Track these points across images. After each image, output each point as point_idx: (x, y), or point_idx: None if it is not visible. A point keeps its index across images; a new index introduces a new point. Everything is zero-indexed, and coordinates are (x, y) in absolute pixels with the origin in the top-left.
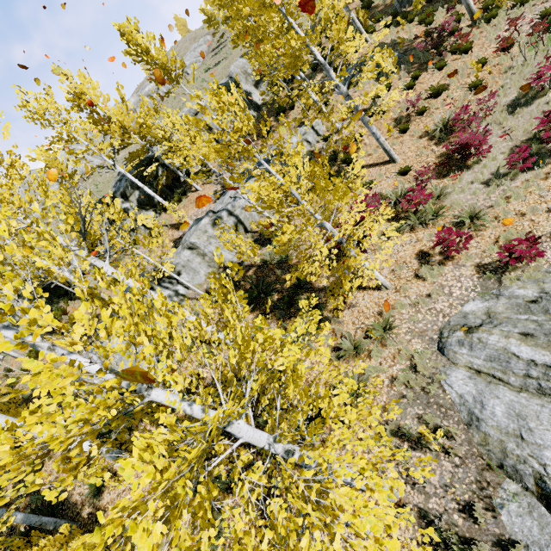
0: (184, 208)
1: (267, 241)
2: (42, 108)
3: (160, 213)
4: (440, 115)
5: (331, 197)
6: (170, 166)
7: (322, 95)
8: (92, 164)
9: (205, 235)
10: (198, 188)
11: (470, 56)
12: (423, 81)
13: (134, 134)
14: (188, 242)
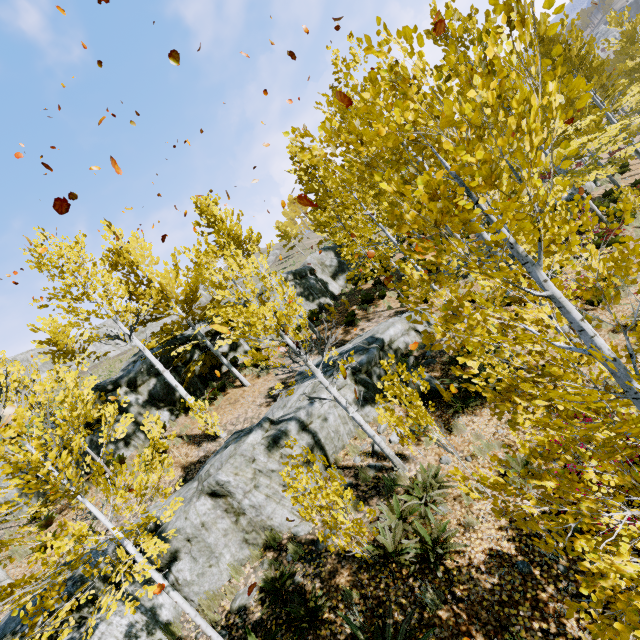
0: (217, 410)
1: (372, 491)
2: (58, 253)
3: (178, 415)
4: (629, 306)
5: (487, 413)
6: (213, 348)
7: (420, 287)
8: (118, 349)
9: (250, 467)
10: (245, 382)
11: (625, 250)
12: (568, 272)
13: (176, 303)
14: (214, 480)
